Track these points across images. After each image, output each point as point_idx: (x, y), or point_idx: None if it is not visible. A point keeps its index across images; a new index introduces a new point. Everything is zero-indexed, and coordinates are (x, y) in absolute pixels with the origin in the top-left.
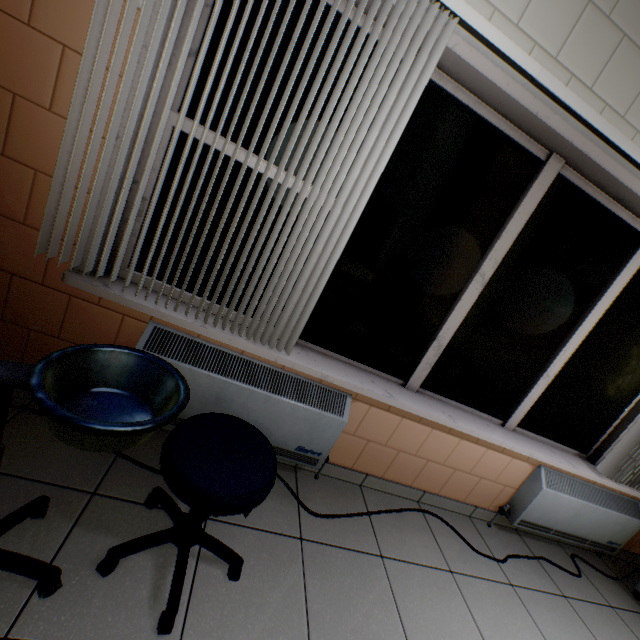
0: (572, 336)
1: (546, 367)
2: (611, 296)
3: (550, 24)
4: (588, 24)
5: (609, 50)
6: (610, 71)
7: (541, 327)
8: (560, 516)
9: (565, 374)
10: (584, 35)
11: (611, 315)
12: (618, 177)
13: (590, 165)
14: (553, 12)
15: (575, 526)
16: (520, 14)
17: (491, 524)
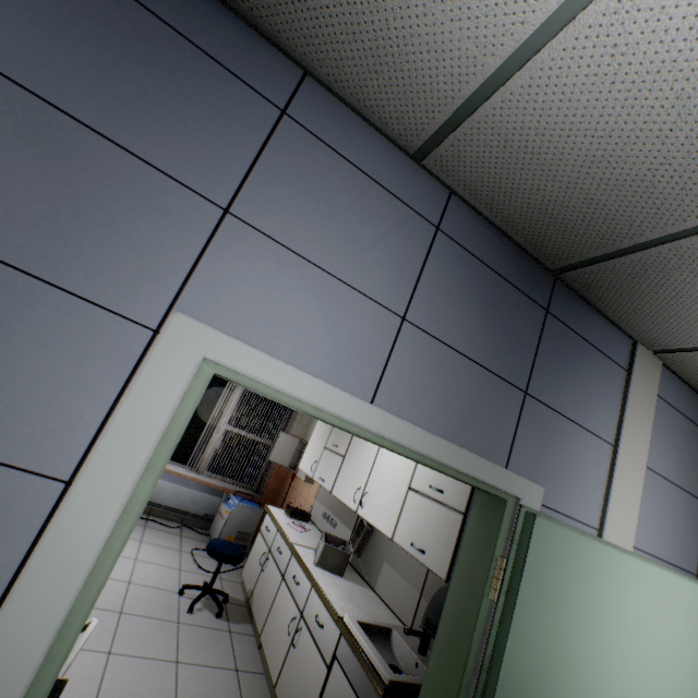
0: None
1: None
2: None
3: None
4: None
5: None
6: None
7: None
8: (166, 495)
9: None
10: None
11: None
12: None
13: None
14: None
15: (178, 503)
16: None
17: None
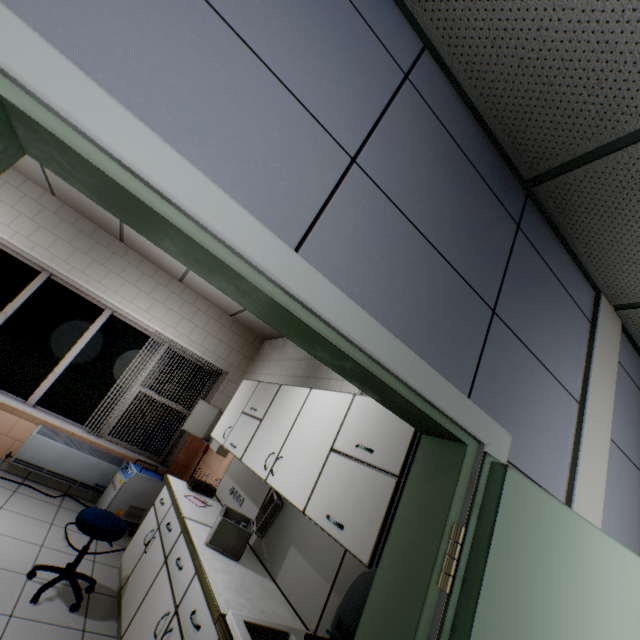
0: (70, 352)
1: (56, 368)
2: (91, 334)
3: (25, 228)
4: (43, 231)
5: (54, 240)
6: (56, 246)
7: (52, 346)
8: (51, 458)
9: (73, 375)
10: (42, 234)
11: (98, 345)
12: (66, 280)
13: (56, 275)
14: (26, 225)
15: (65, 468)
16: (10, 223)
17: (2, 470)
